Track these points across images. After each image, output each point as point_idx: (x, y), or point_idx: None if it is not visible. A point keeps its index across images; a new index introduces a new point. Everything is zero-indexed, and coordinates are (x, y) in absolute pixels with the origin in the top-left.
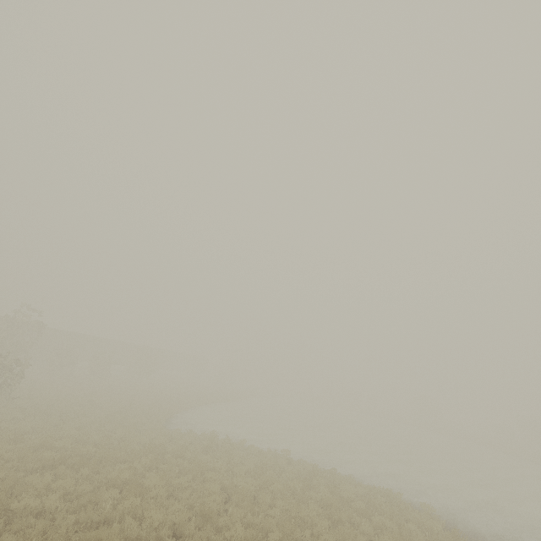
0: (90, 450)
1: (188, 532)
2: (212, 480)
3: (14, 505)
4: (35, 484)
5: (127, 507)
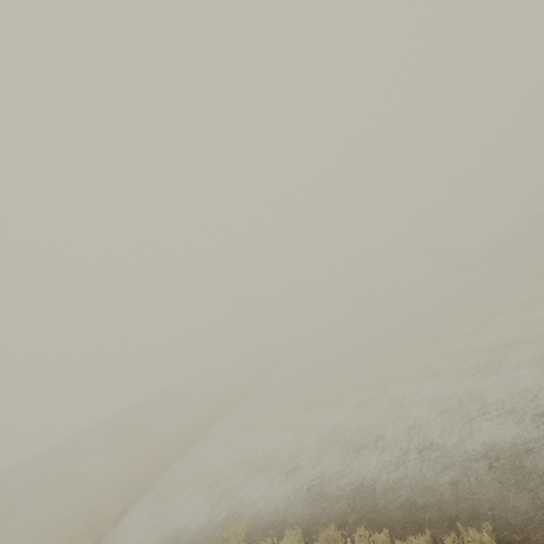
0: None
1: None
2: None
3: None
4: None
5: None
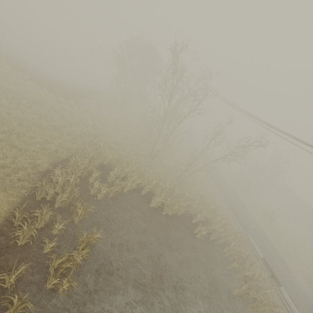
0: None
1: None
2: None
3: None
4: None
5: None
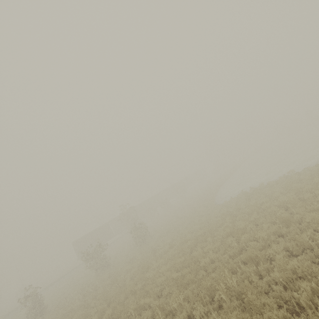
0: (201, 232)
1: (284, 231)
2: (268, 207)
3: (201, 264)
4: (198, 254)
5: (244, 239)
